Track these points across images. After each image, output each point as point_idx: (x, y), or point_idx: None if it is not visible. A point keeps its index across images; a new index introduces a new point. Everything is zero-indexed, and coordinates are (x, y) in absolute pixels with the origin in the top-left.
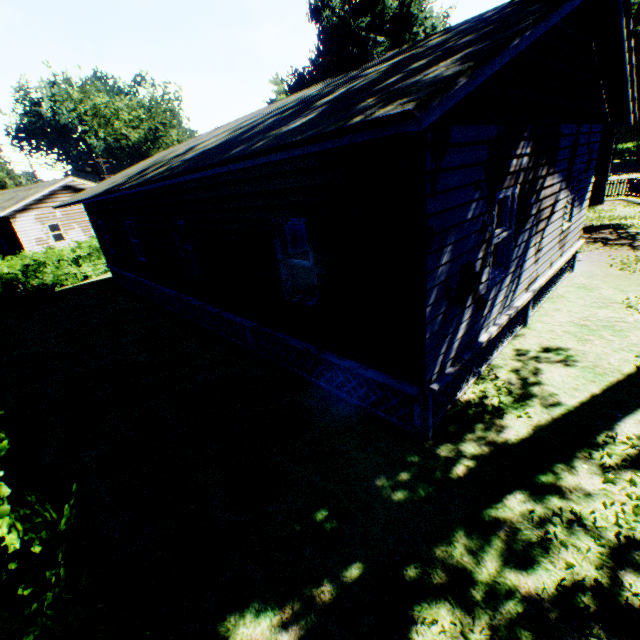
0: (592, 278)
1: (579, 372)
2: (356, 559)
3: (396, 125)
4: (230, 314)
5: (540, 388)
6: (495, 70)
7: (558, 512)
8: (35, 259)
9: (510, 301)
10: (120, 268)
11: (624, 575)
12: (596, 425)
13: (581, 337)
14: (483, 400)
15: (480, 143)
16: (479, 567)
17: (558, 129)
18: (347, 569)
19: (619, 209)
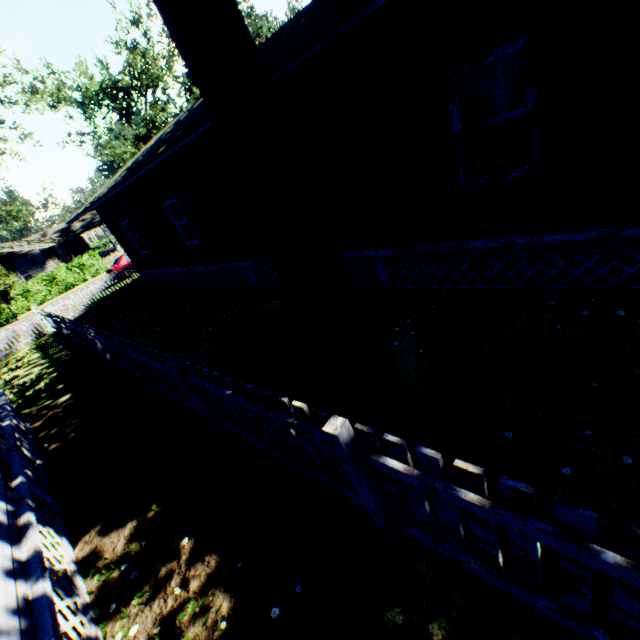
0: None
1: None
2: None
3: None
4: None
5: None
6: None
7: None
8: None
9: None
10: None
11: None
12: None
13: None
14: None
15: None
16: None
17: None
18: None
19: None
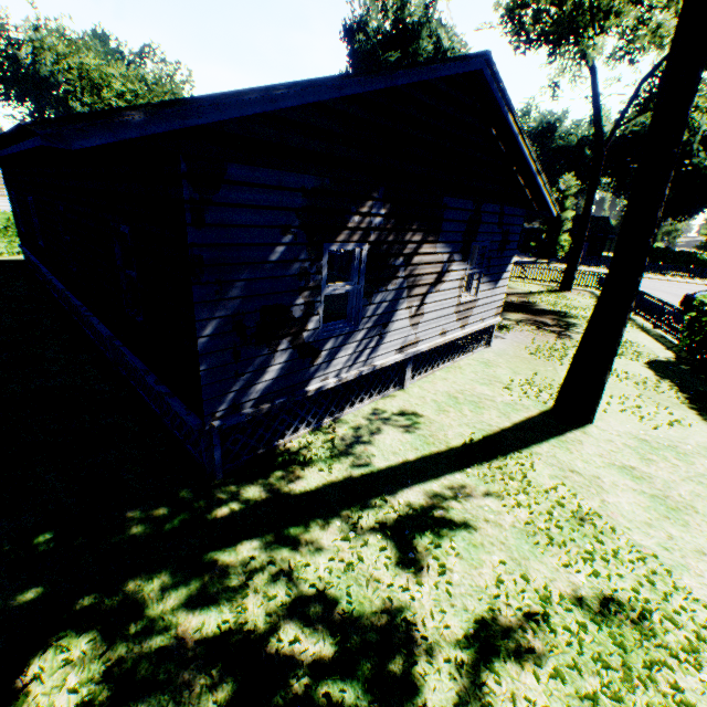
0: (501, 356)
1: (412, 439)
2: (42, 584)
3: (38, 138)
4: (96, 320)
5: (365, 447)
6: (231, 117)
7: (279, 561)
8: None
9: (368, 358)
10: (29, 250)
11: (287, 623)
12: (384, 488)
13: (443, 407)
14: (303, 450)
15: (287, 189)
16: (159, 603)
17: (439, 200)
18: (24, 592)
19: (580, 299)
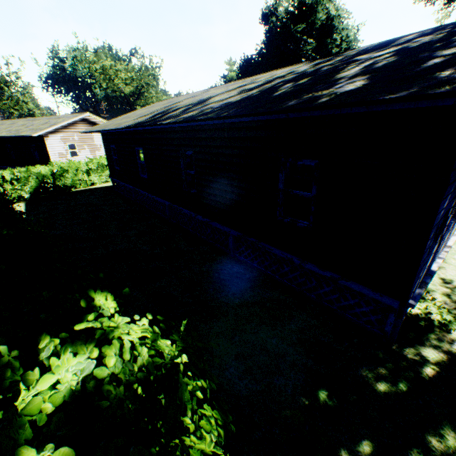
0: None
1: None
2: (364, 437)
3: None
4: (218, 224)
5: None
6: None
7: None
8: (61, 167)
9: (446, 241)
10: (121, 180)
11: None
12: None
13: None
14: (428, 315)
15: None
16: None
17: None
18: (359, 445)
19: None
